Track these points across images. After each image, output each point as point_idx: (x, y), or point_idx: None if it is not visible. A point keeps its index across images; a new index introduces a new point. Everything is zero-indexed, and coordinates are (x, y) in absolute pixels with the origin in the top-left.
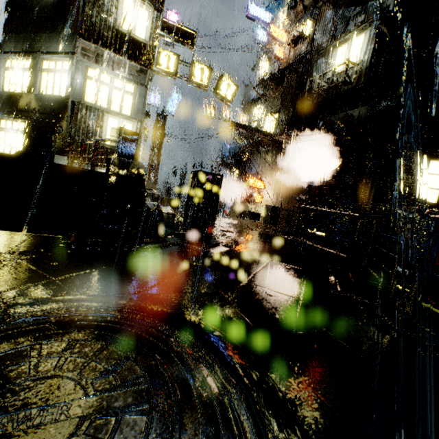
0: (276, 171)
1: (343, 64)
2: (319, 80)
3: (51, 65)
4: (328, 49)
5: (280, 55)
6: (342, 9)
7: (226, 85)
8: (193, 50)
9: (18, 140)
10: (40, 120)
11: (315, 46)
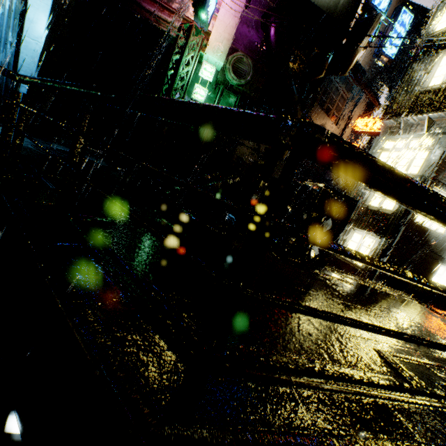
0: None
1: None
2: None
3: None
4: None
5: None
6: None
7: None
8: None
9: None
10: None
11: None
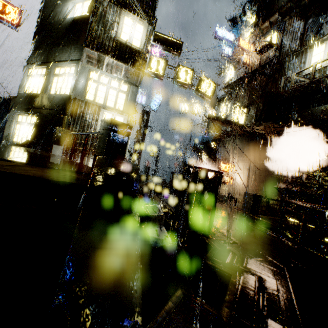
0: (247, 158)
1: (327, 59)
2: (297, 76)
3: (61, 71)
4: (302, 51)
5: (247, 61)
6: (312, 19)
7: (206, 84)
8: (179, 56)
9: (29, 132)
10: (47, 115)
11: (284, 51)
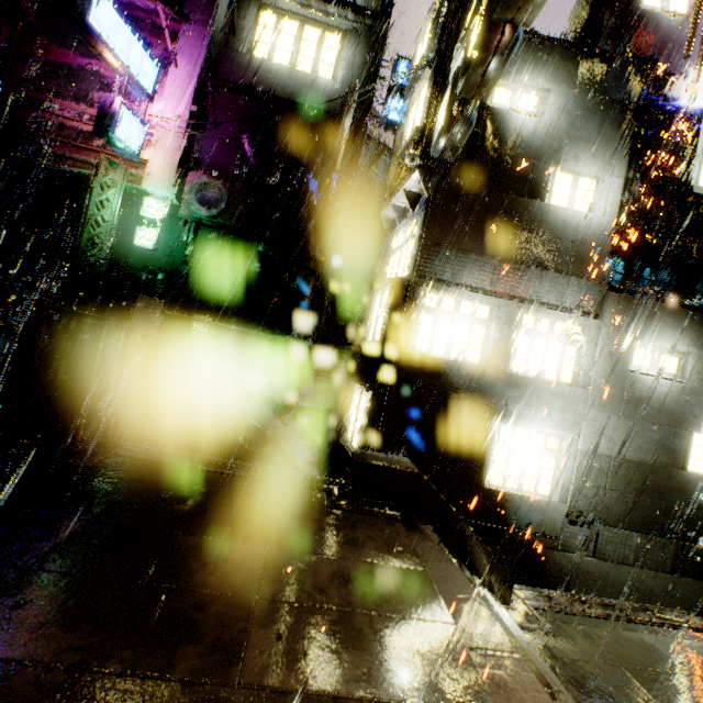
0: None
1: None
2: None
3: None
4: None
5: None
6: None
7: None
8: None
9: None
10: None
11: None
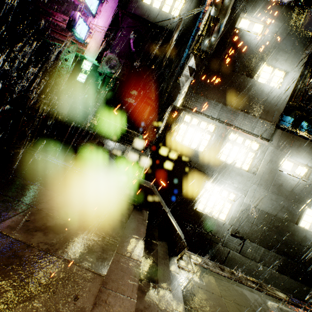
0: None
1: None
2: None
3: None
4: None
5: None
6: None
7: None
8: None
9: None
10: None
11: None
